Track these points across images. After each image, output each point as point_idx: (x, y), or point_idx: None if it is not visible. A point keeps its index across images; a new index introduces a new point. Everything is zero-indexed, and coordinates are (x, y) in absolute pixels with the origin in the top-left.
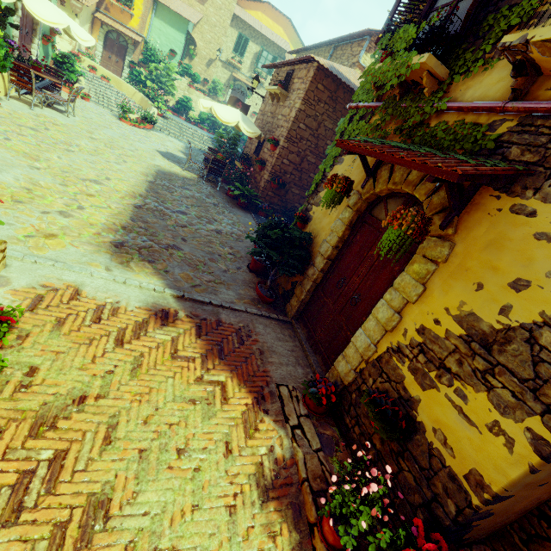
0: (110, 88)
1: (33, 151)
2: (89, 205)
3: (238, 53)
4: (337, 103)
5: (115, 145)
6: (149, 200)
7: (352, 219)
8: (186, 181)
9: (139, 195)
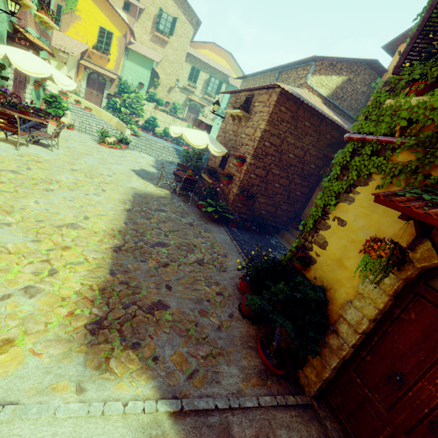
0: (92, 116)
1: (8, 200)
2: (63, 264)
3: (191, 81)
4: (297, 121)
5: (95, 173)
6: (128, 235)
7: (397, 287)
8: (161, 200)
9: (117, 232)
